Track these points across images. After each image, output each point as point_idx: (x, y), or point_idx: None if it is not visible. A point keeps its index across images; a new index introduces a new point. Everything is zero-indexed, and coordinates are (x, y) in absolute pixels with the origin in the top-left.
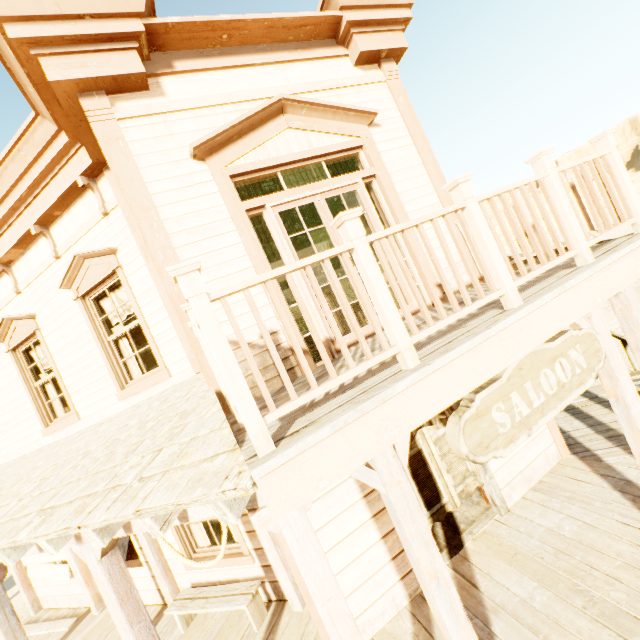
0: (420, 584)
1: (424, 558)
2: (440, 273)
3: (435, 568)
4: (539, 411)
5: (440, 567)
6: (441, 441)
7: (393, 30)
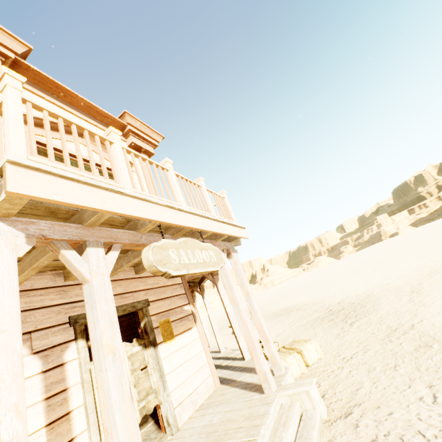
0: (96, 373)
1: (107, 333)
2: (153, 180)
3: (114, 345)
4: (194, 265)
5: (118, 345)
6: (134, 357)
7: (149, 145)
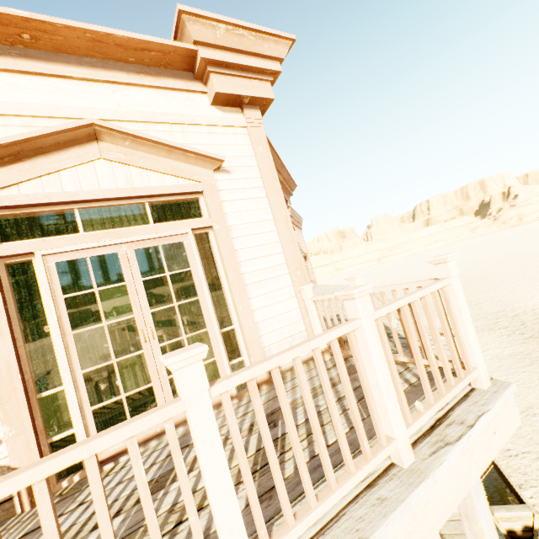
0: None
1: None
2: None
3: None
4: None
5: None
6: None
7: (260, 79)
